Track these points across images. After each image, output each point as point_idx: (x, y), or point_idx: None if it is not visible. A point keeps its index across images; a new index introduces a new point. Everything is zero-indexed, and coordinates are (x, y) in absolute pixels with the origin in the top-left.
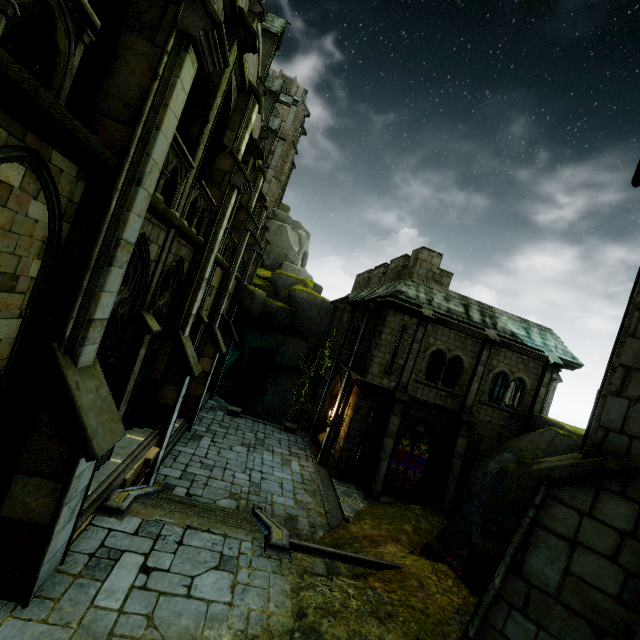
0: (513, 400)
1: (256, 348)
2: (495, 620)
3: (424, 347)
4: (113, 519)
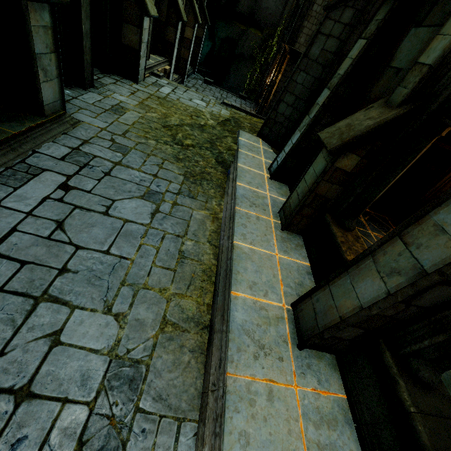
0: None
1: (224, 38)
2: (294, 78)
3: None
4: (157, 78)
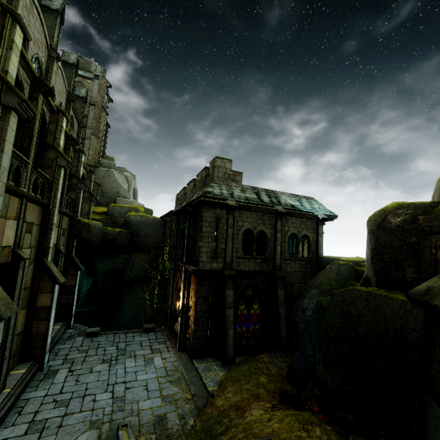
0: (302, 252)
1: (106, 271)
2: None
3: (236, 230)
4: None
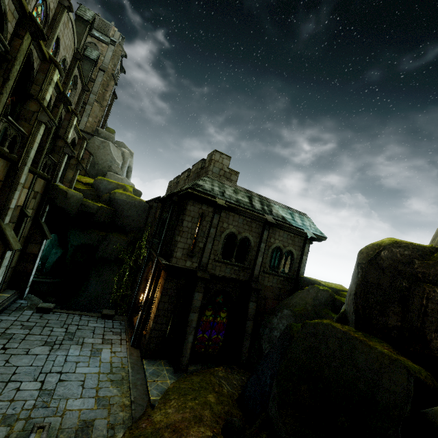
0: (284, 267)
1: (78, 245)
2: None
3: (220, 231)
4: None
